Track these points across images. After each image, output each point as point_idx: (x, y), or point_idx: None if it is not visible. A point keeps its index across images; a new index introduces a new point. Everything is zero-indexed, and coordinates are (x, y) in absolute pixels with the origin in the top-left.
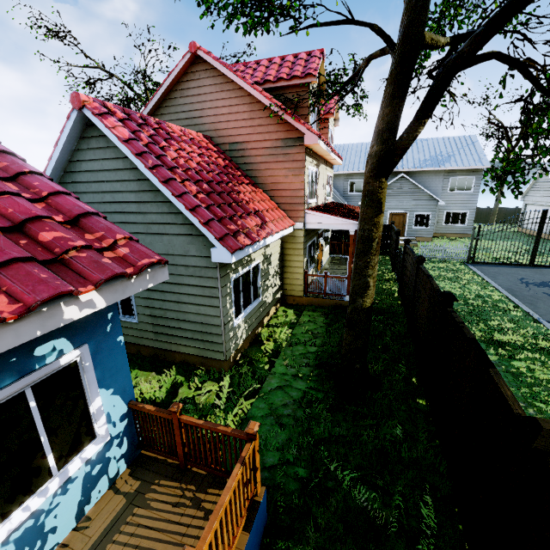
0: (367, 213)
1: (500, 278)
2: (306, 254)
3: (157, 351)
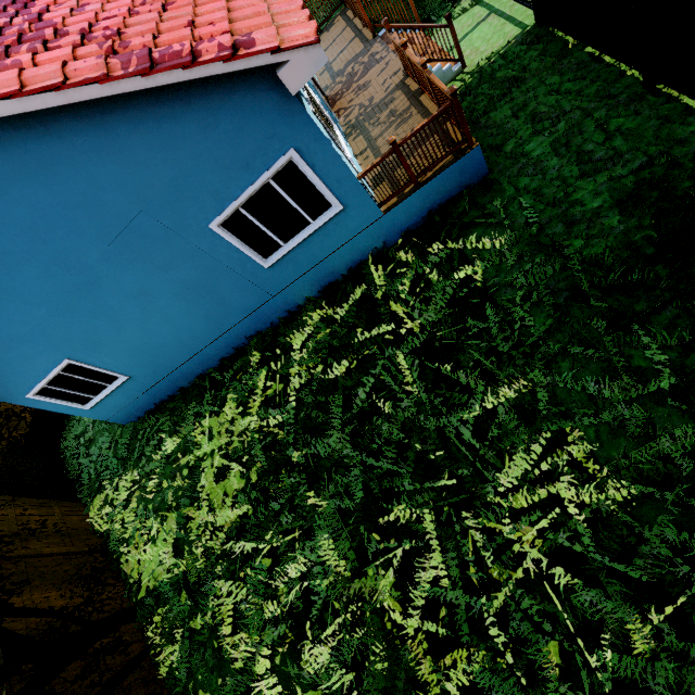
0: None
1: None
2: None
3: None
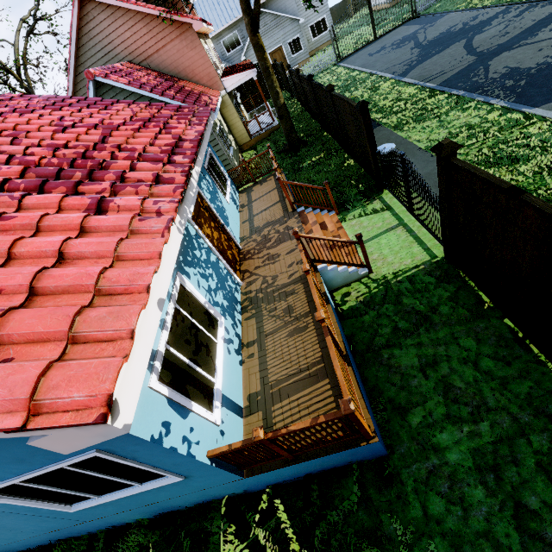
0: (260, 56)
1: (357, 61)
2: (237, 111)
3: None
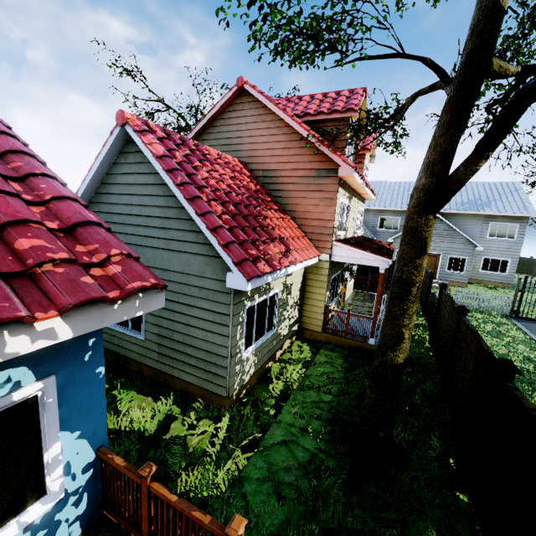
0: (407, 253)
1: None
2: (329, 287)
3: (159, 374)
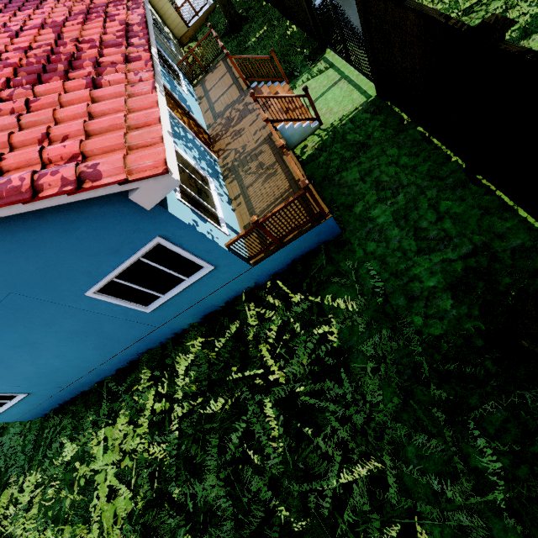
0: None
1: None
2: None
3: None
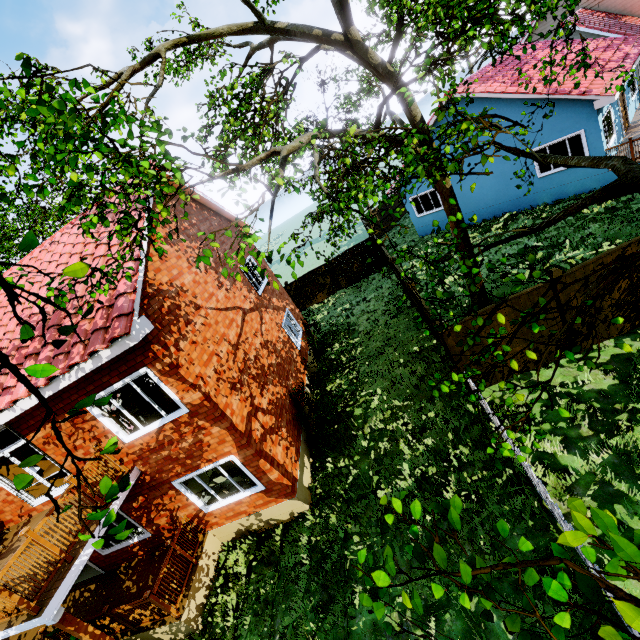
0: None
1: None
2: None
3: None
